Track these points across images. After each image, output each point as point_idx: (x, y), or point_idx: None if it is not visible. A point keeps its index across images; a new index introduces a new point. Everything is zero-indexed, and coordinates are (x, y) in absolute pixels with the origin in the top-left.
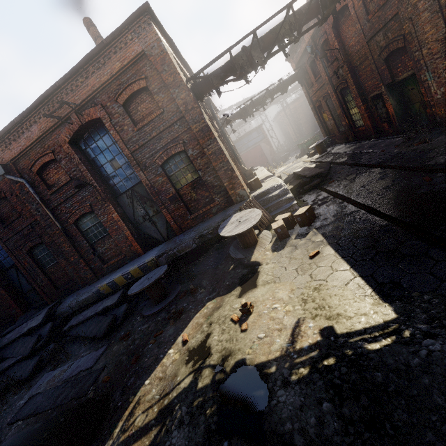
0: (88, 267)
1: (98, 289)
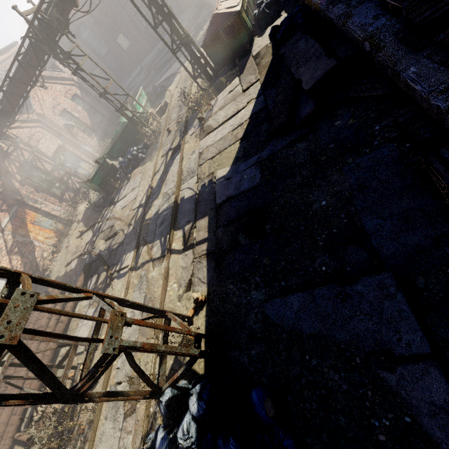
0: (147, 43)
1: (159, 48)
